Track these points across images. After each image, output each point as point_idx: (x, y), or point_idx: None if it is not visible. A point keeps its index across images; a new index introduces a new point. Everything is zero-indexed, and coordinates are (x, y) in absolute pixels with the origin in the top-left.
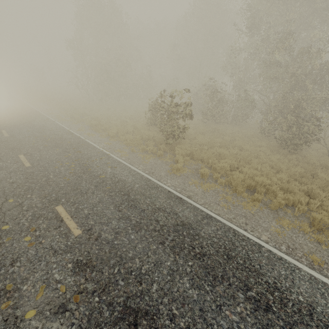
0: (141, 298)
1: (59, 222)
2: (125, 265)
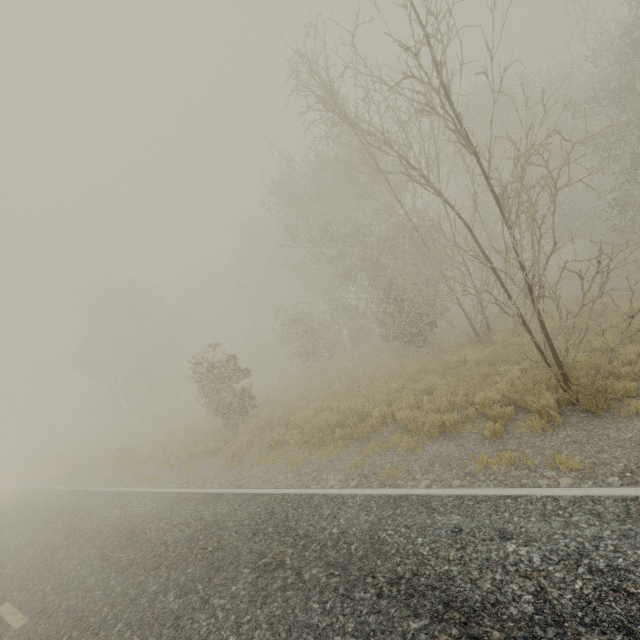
0: None
1: None
2: (83, 624)
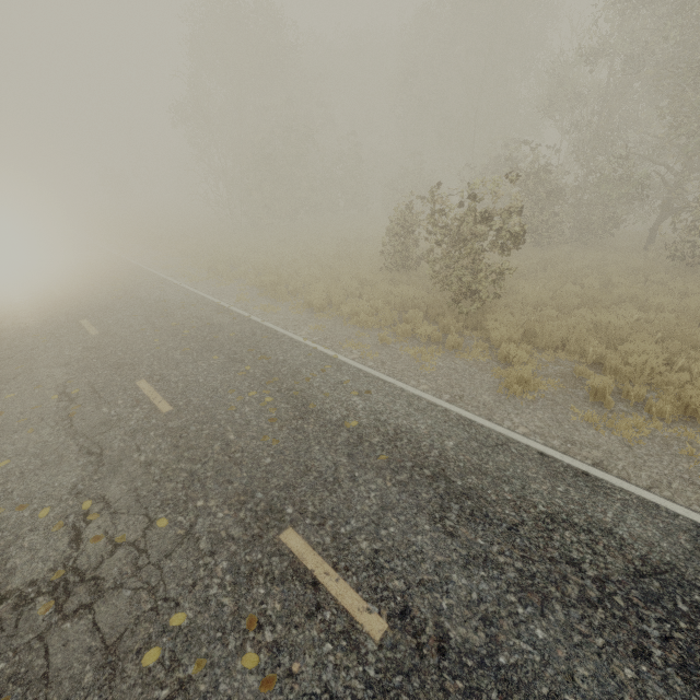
0: None
1: (310, 589)
2: None
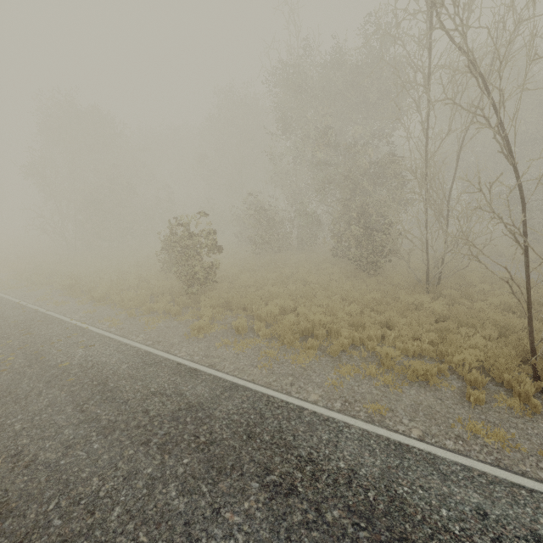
0: (88, 536)
1: None
2: (72, 493)
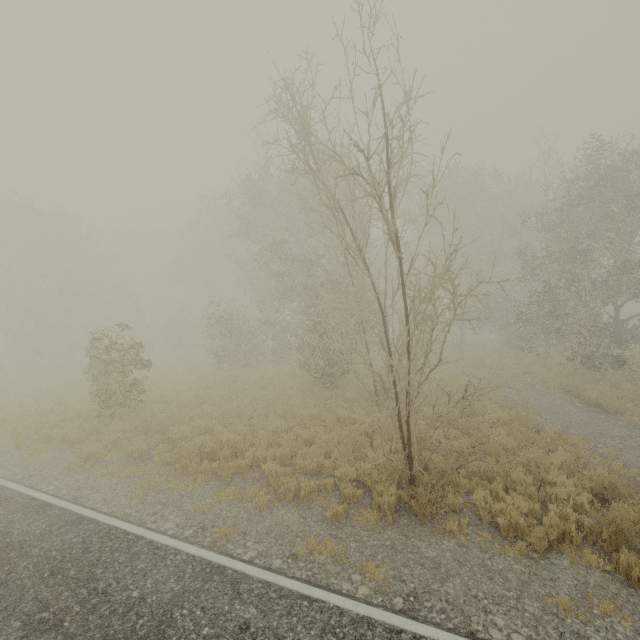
0: None
1: None
2: None
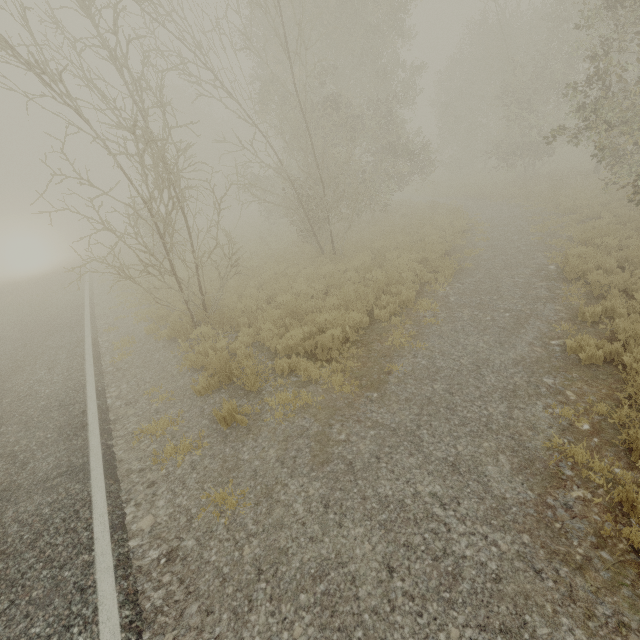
0: None
1: None
2: None
